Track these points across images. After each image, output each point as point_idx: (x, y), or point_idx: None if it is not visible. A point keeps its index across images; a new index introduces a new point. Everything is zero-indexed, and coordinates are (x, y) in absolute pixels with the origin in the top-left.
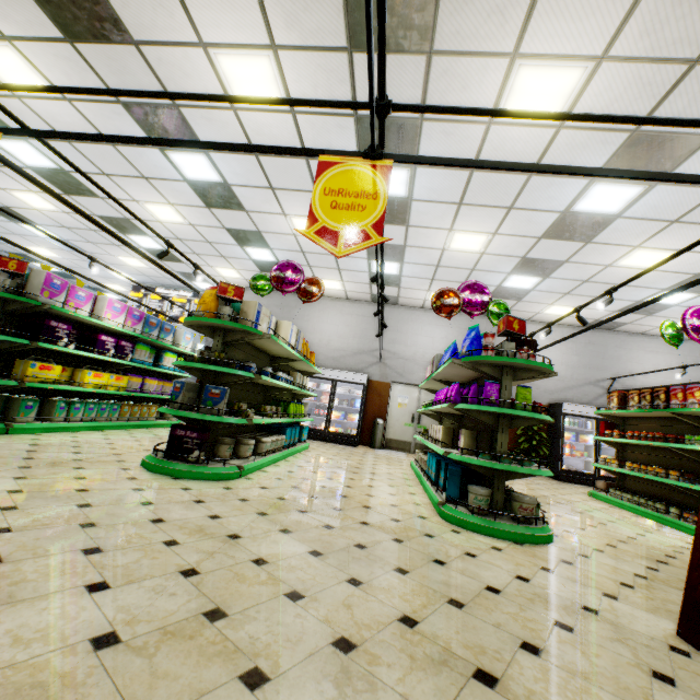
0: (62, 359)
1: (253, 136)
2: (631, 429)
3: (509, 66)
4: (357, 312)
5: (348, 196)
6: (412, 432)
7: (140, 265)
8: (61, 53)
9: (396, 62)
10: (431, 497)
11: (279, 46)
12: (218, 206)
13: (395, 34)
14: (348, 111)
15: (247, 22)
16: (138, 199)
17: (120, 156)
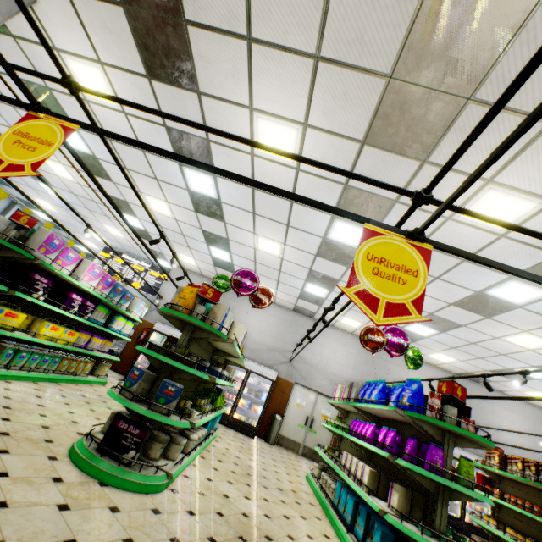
0: (29, 306)
1: (257, 175)
2: (508, 490)
3: (481, 186)
4: (279, 315)
5: (389, 266)
6: (304, 434)
7: (119, 234)
8: (138, 83)
9: (395, 160)
10: None
11: (309, 125)
12: (204, 213)
13: (403, 142)
14: (341, 180)
15: (293, 104)
16: (143, 191)
17: (145, 160)
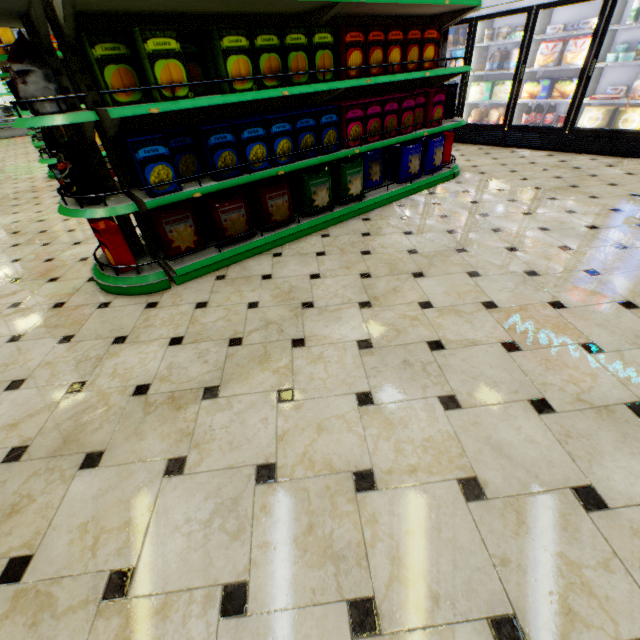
0: None
1: None
2: None
3: None
4: None
5: None
6: None
7: None
8: None
9: None
10: None
11: None
12: None
13: None
14: None
15: None
16: None
17: None
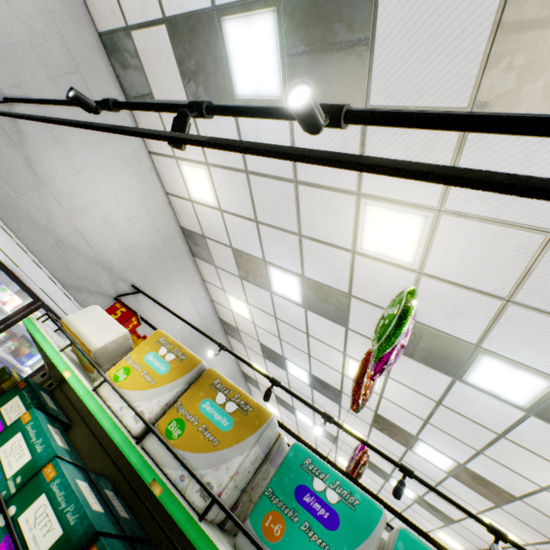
0: None
1: None
2: None
3: None
4: (158, 217)
5: None
6: None
7: None
8: None
9: None
10: None
11: None
12: (523, 3)
13: None
14: None
15: None
16: None
17: None
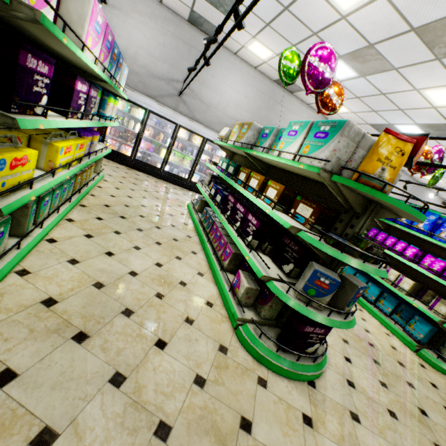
0: None
1: None
2: None
3: None
4: (258, 86)
5: None
6: None
7: None
8: None
9: None
10: (384, 322)
11: None
12: None
13: None
14: None
15: None
16: None
17: None
